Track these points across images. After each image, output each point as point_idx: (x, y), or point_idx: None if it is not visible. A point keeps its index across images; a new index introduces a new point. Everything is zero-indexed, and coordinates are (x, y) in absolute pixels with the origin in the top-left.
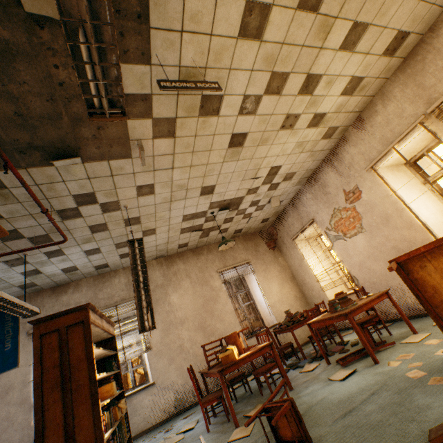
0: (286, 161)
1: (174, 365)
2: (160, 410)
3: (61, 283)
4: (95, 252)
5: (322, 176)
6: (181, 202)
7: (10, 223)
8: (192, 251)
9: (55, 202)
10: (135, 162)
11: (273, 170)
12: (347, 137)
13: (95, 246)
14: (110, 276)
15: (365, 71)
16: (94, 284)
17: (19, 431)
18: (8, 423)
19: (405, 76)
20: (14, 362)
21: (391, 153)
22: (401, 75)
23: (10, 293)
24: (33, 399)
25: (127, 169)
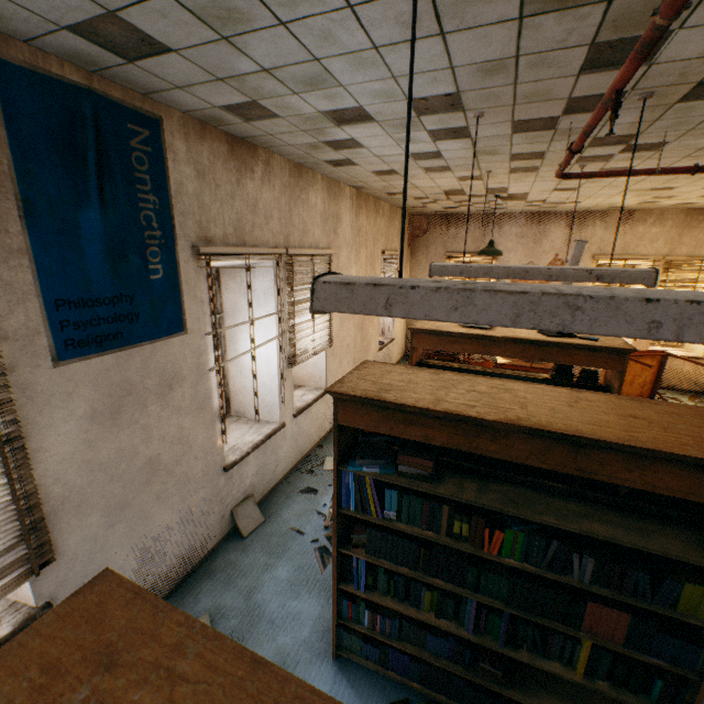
0: (585, 204)
1: (342, 369)
2: (328, 421)
3: (253, 139)
4: (421, 155)
5: (550, 225)
6: (550, 184)
7: (649, 105)
8: (375, 202)
9: (669, 133)
10: (698, 163)
11: (572, 202)
12: (607, 216)
13: (453, 156)
14: (308, 181)
15: (700, 204)
16: (290, 185)
17: (201, 459)
18: (183, 447)
19: (683, 220)
20: (175, 319)
21: (619, 261)
22: (683, 217)
23: (183, 90)
24: (215, 403)
25: (687, 161)
